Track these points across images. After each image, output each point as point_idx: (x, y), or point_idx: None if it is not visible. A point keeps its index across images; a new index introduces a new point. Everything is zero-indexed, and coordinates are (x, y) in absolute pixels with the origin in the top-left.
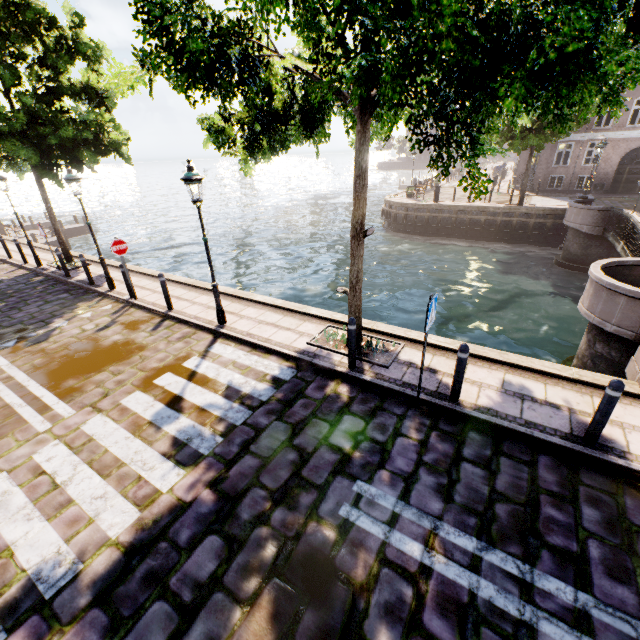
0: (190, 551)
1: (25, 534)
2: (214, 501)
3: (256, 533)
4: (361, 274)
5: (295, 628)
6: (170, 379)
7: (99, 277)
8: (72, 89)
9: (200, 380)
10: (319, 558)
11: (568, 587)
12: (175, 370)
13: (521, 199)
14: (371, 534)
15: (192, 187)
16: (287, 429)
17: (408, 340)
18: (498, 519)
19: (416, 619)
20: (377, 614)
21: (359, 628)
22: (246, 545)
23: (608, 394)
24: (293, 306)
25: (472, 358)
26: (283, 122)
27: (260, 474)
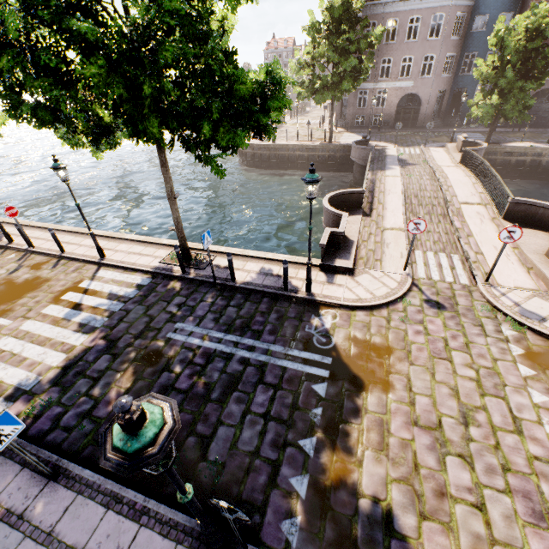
0: (95, 362)
1: (6, 374)
2: (105, 343)
3: (127, 350)
4: (179, 219)
5: (143, 373)
6: (72, 295)
7: None
8: None
9: (92, 293)
10: (155, 352)
11: (252, 340)
12: (74, 290)
13: (330, 138)
14: (180, 340)
15: (60, 172)
16: (144, 308)
17: (220, 253)
18: (235, 325)
19: (192, 361)
20: (177, 363)
21: (169, 368)
22: (122, 355)
23: (283, 266)
24: (152, 240)
25: (251, 258)
26: (112, 131)
27: (129, 329)
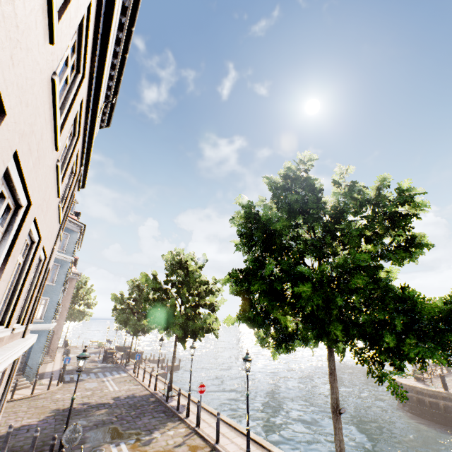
0: None
1: None
2: None
3: None
4: (342, 443)
5: None
6: None
7: (182, 405)
8: (204, 304)
9: None
10: None
11: None
12: None
13: None
14: None
15: (246, 363)
16: None
17: None
18: None
19: None
20: None
21: None
22: None
23: None
24: None
25: None
26: (292, 338)
27: None
